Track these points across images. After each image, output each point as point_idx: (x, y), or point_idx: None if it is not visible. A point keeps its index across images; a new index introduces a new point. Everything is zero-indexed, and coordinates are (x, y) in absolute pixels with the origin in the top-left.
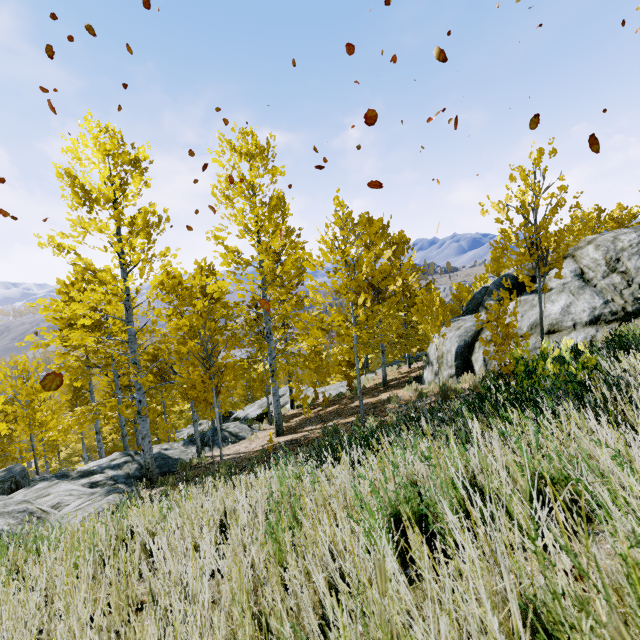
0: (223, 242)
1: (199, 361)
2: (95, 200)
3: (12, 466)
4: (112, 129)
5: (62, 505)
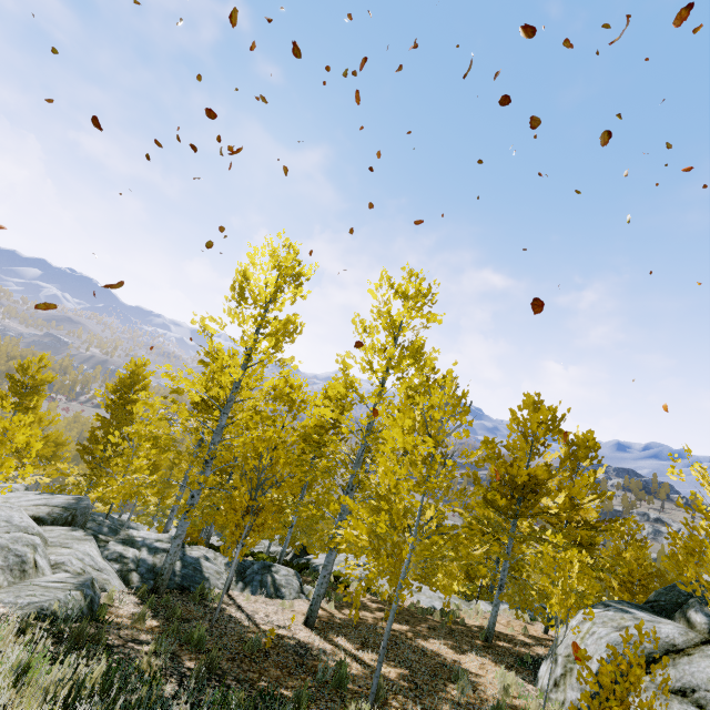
0: (346, 370)
1: (248, 486)
2: (245, 298)
3: (84, 498)
4: (293, 246)
5: (62, 567)
